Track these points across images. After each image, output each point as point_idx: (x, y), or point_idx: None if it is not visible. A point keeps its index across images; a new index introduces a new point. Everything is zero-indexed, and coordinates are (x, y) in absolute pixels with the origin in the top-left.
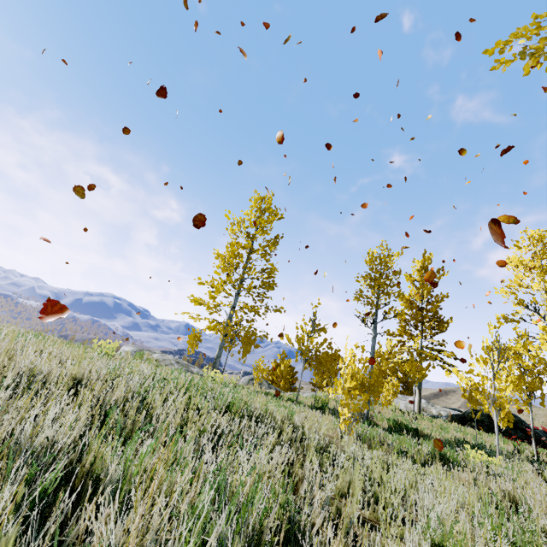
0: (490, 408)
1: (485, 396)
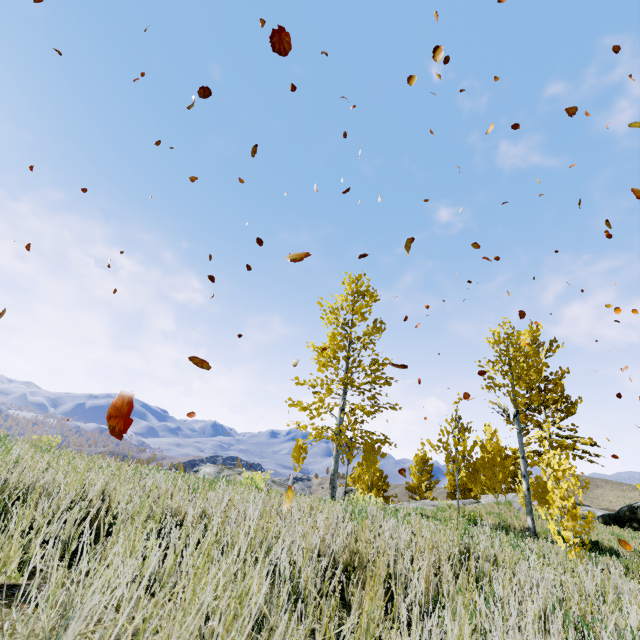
0: None
1: None
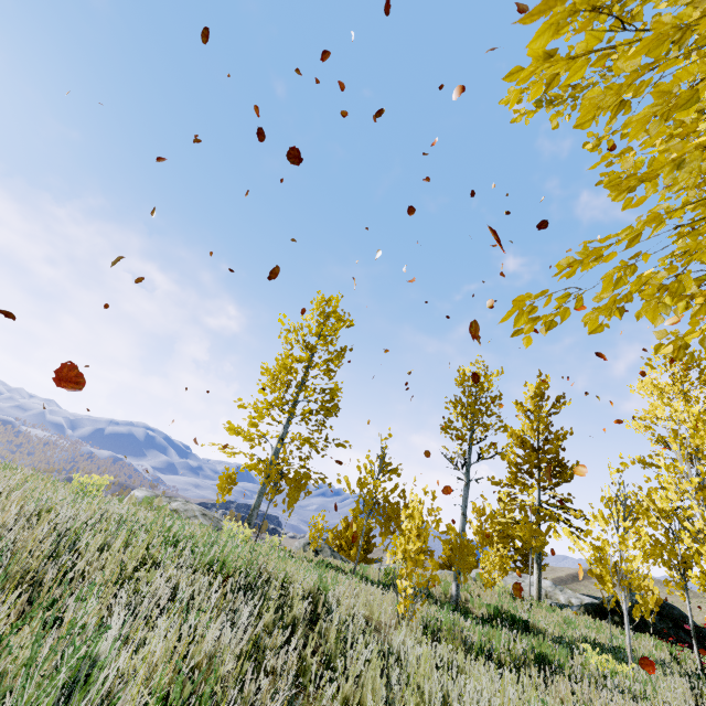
0: (616, 589)
1: (607, 569)
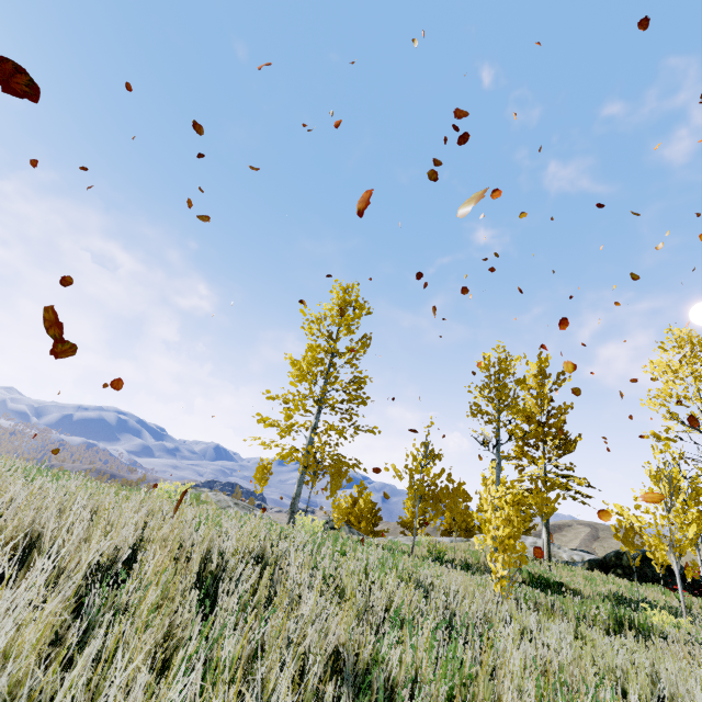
0: (667, 555)
1: (660, 539)
